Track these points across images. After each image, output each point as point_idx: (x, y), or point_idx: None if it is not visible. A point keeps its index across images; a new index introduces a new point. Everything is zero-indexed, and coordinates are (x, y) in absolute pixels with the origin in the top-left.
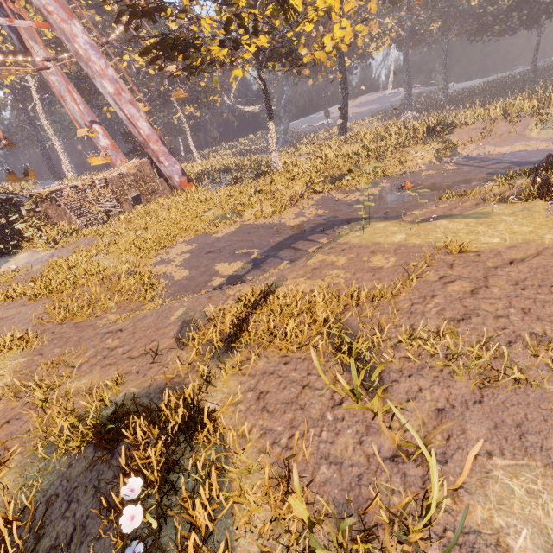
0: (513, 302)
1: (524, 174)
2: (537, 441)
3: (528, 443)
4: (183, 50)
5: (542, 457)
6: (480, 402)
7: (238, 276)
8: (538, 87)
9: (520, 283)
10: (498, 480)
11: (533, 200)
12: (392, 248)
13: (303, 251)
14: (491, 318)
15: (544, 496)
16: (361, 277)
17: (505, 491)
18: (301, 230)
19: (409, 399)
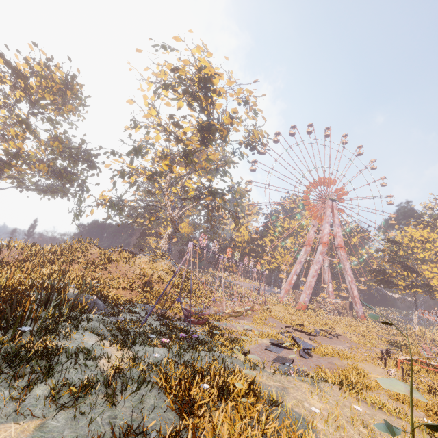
0: None
1: None
2: None
3: None
4: (389, 284)
5: None
6: None
7: None
8: None
9: None
10: None
11: None
12: None
13: None
14: None
15: None
16: None
17: None
18: None
19: None
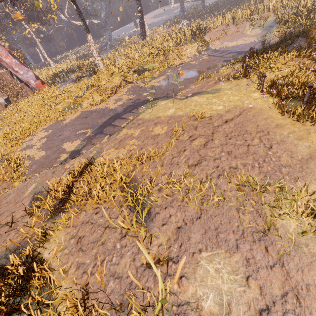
0: (224, 148)
1: (239, 60)
2: (224, 236)
3: (219, 239)
4: None
5: (225, 246)
6: (200, 217)
7: (77, 151)
8: (252, 0)
9: (229, 135)
10: (202, 267)
11: (241, 78)
12: (166, 119)
13: (118, 127)
14: (212, 161)
15: (223, 270)
16: (147, 143)
17: (205, 272)
18: (118, 111)
19: (163, 224)
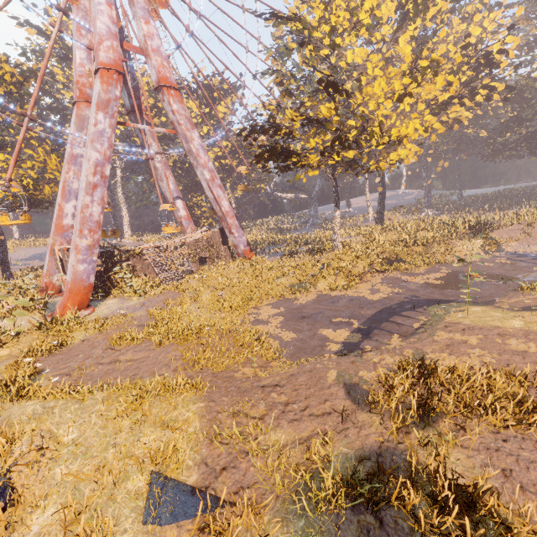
0: None
1: None
2: None
3: None
4: (288, 156)
5: None
6: None
7: (353, 344)
8: None
9: None
10: None
11: None
12: (520, 333)
13: (407, 326)
14: None
15: None
16: (511, 359)
17: None
18: (389, 305)
19: None
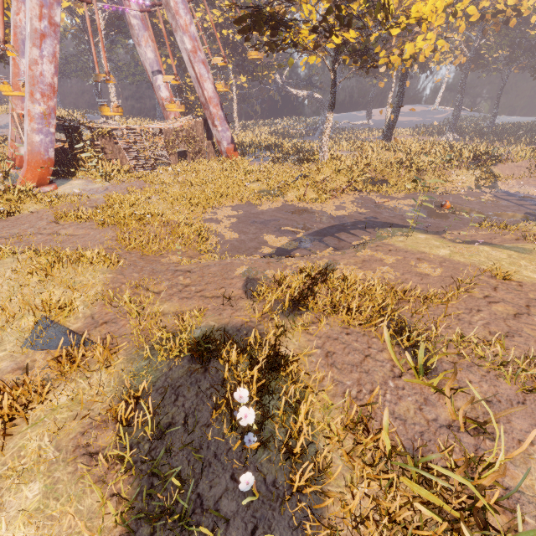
0: None
1: None
2: None
3: None
4: (275, 27)
5: None
6: (523, 403)
7: (286, 250)
8: None
9: None
10: None
11: None
12: (438, 260)
13: (347, 243)
14: (532, 341)
15: None
16: (410, 279)
17: None
18: (344, 222)
19: (460, 387)
